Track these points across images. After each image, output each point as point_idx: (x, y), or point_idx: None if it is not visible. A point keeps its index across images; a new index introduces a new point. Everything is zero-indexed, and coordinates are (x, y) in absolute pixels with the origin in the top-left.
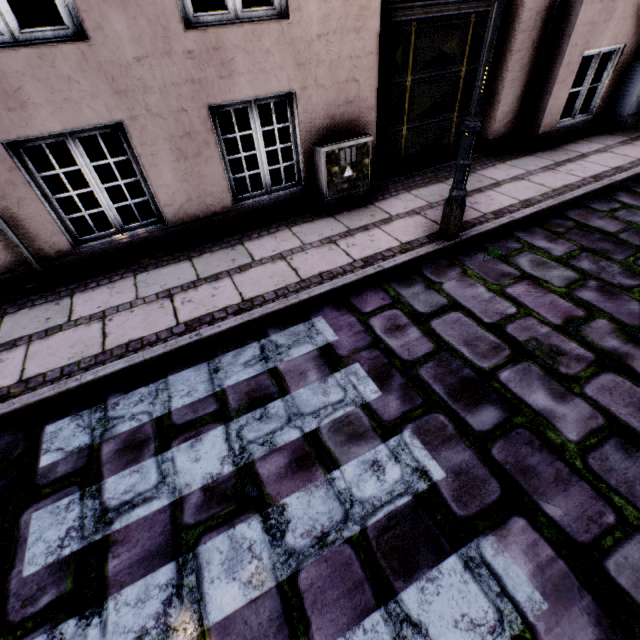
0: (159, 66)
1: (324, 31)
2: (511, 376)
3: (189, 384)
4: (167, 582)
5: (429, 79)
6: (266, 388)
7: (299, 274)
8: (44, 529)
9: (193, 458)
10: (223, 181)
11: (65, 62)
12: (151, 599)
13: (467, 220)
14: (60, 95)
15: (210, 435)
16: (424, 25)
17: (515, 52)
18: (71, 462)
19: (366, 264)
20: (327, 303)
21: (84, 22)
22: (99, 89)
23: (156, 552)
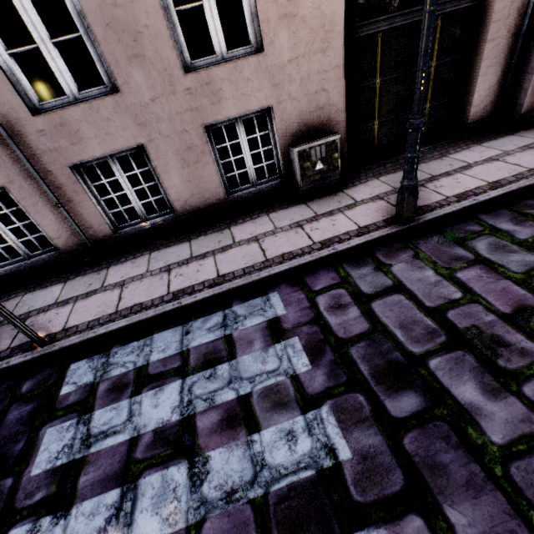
0: (167, 102)
1: (294, 56)
2: (441, 364)
3: (166, 342)
4: (112, 503)
5: (398, 78)
6: (219, 352)
7: (266, 254)
8: (51, 442)
9: (154, 404)
10: (217, 180)
11: (105, 109)
12: (99, 514)
13: (428, 204)
14: (103, 131)
15: (170, 386)
16: (390, 34)
17: (488, 41)
18: (78, 394)
19: (323, 246)
20: (284, 280)
21: (117, 81)
22: (127, 124)
23: (111, 477)
